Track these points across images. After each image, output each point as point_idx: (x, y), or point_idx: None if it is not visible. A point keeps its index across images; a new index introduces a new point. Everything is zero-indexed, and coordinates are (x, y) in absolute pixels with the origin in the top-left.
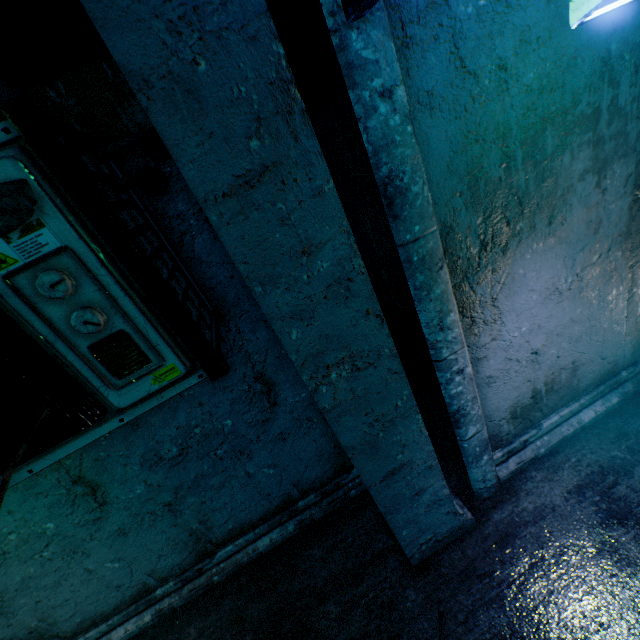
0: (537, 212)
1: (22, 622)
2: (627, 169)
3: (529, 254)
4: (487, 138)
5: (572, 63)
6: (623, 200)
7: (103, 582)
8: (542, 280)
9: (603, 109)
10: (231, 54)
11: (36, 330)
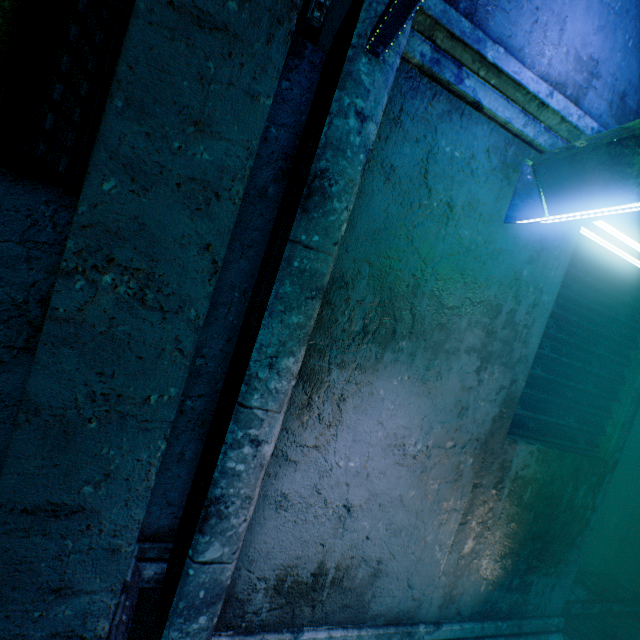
0: (422, 346)
1: None
2: (504, 380)
3: (397, 381)
4: (415, 243)
5: (496, 255)
6: (492, 406)
7: None
8: (396, 421)
9: (504, 311)
10: None
11: None
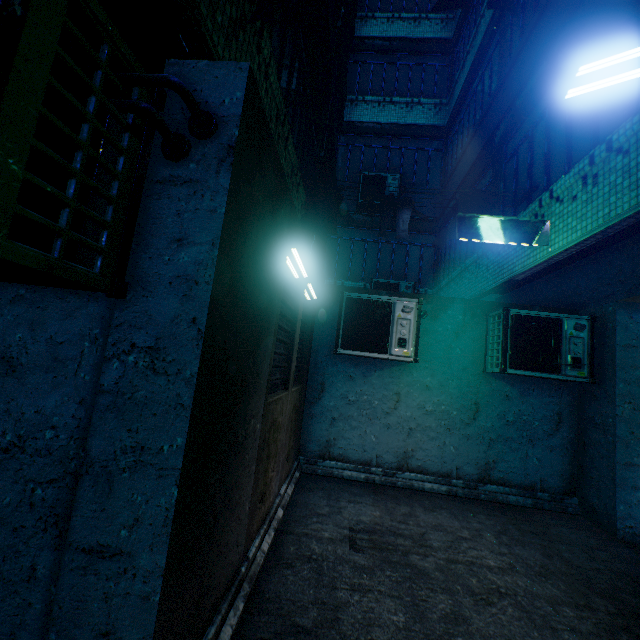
0: None
1: (407, 444)
2: None
3: None
4: None
5: None
6: None
7: (442, 454)
8: None
9: None
10: (637, 326)
11: (565, 347)
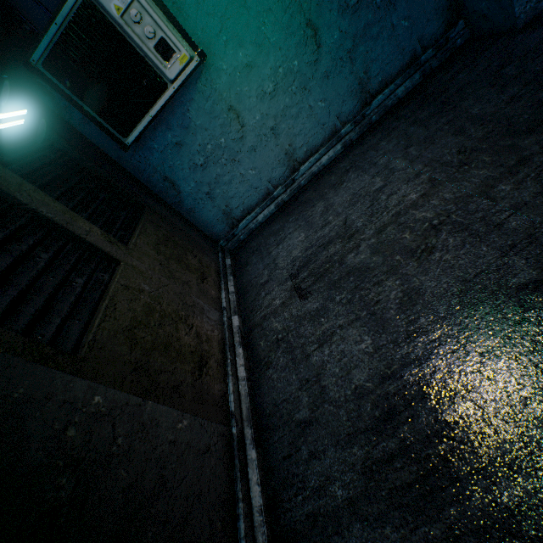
0: None
1: (282, 145)
2: None
3: None
4: None
5: None
6: None
7: (316, 120)
8: None
9: None
10: None
11: None
